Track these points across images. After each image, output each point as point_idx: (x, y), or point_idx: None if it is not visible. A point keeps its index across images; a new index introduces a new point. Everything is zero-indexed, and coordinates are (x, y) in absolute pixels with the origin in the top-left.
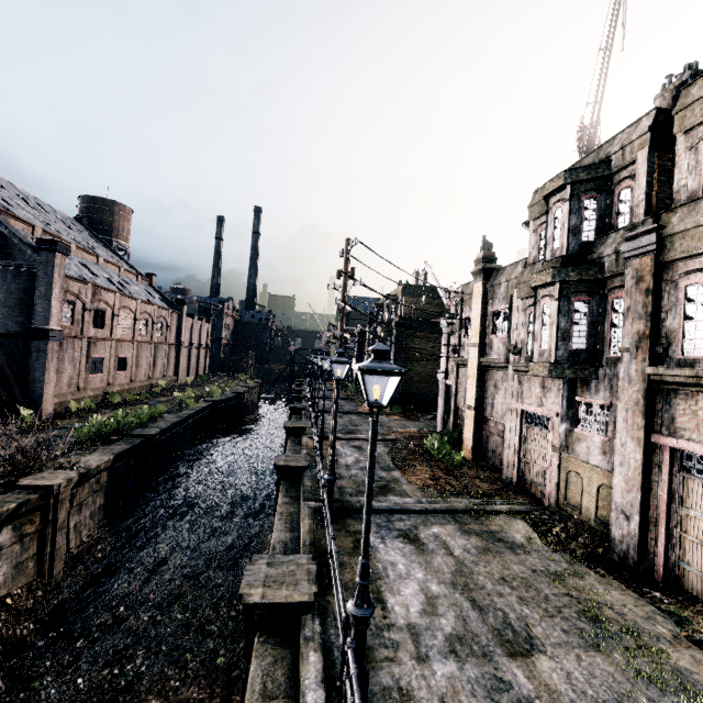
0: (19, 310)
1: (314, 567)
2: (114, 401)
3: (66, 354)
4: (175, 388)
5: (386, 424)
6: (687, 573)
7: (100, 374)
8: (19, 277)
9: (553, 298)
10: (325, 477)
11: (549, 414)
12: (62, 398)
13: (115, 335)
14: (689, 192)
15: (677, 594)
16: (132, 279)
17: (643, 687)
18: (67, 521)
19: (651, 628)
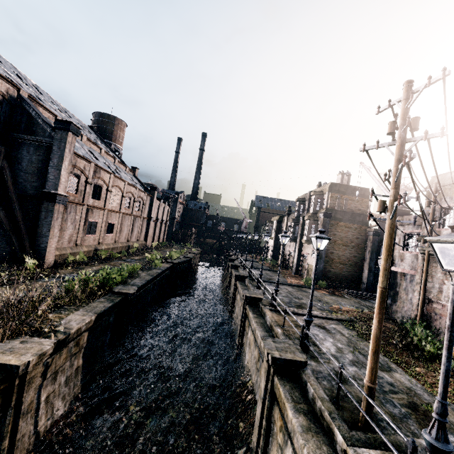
0: (36, 176)
1: None
2: (102, 256)
3: (69, 216)
4: (144, 249)
5: (321, 299)
6: None
7: (93, 234)
8: (39, 150)
9: None
10: (432, 442)
11: None
12: (62, 251)
13: (107, 206)
14: None
15: None
16: (122, 169)
17: None
18: (37, 395)
19: None
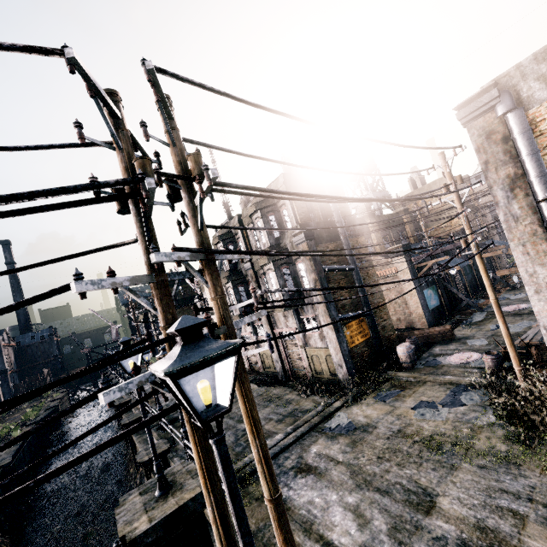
0: None
1: (166, 440)
2: None
3: None
4: None
5: None
6: (296, 371)
7: None
8: None
9: (231, 287)
10: (157, 409)
11: (249, 334)
12: None
13: None
14: (255, 246)
15: (295, 379)
16: None
17: (276, 408)
18: None
19: (284, 393)
